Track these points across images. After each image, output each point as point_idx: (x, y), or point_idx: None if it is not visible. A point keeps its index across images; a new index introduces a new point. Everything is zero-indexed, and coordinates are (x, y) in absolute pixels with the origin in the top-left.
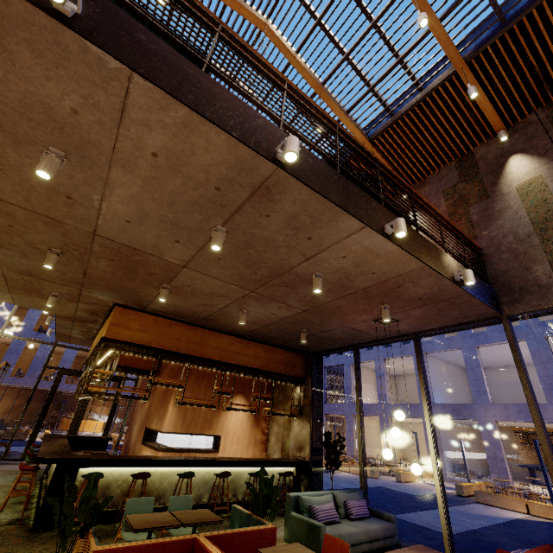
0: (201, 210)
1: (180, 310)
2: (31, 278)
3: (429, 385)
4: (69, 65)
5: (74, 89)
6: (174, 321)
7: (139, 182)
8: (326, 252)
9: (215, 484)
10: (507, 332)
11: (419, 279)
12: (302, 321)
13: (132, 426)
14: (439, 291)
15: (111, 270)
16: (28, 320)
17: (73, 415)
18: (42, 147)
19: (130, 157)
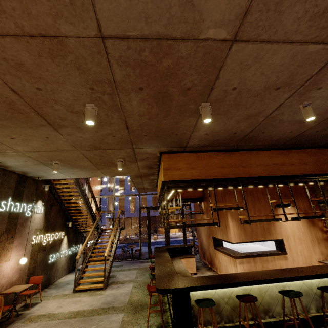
0: None
1: (217, 138)
2: (99, 152)
3: None
4: None
5: None
6: (212, 153)
7: None
8: None
9: (316, 294)
10: None
11: None
12: None
13: (200, 234)
14: None
15: (145, 109)
16: (126, 186)
17: (162, 226)
18: None
19: None
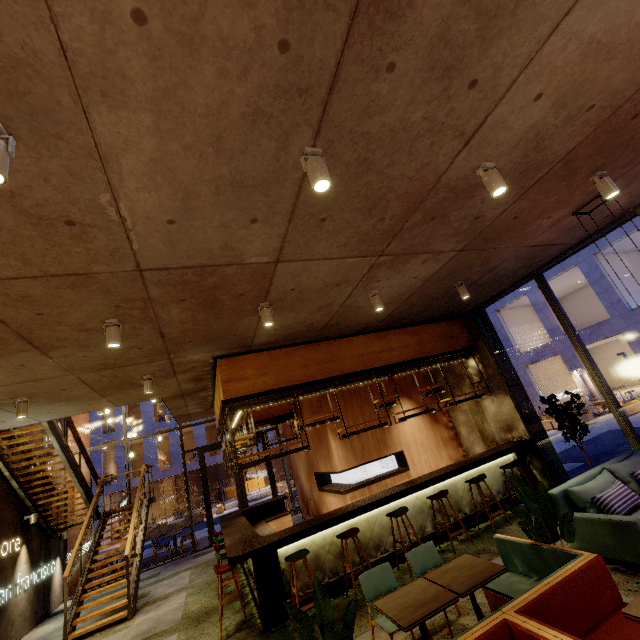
0: (269, 127)
1: (291, 331)
2: (111, 371)
3: (616, 291)
4: None
5: None
6: (291, 348)
7: (147, 121)
8: (502, 105)
9: (431, 507)
10: None
11: None
12: (457, 270)
13: (297, 475)
14: None
15: (189, 316)
16: (144, 415)
17: (232, 481)
18: None
19: (101, 60)
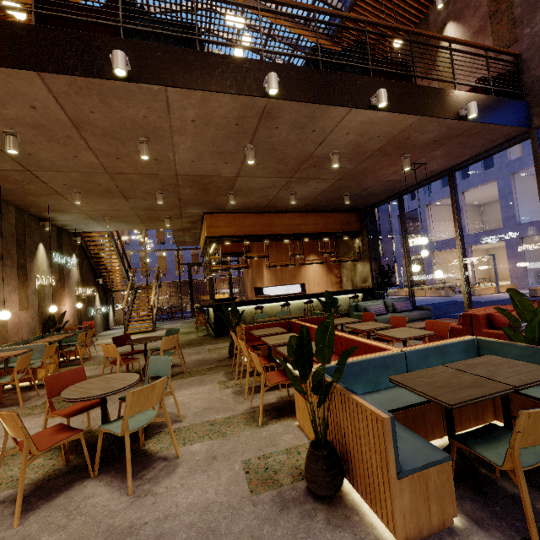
0: (233, 140)
1: (247, 205)
2: (151, 212)
3: (515, 207)
4: (136, 97)
5: (141, 107)
6: (246, 214)
7: (190, 138)
8: (331, 135)
9: (306, 309)
10: (533, 145)
11: (423, 128)
12: (341, 188)
13: (246, 289)
14: (448, 130)
15: (194, 193)
16: (150, 238)
17: (206, 293)
18: (135, 140)
19: (180, 127)
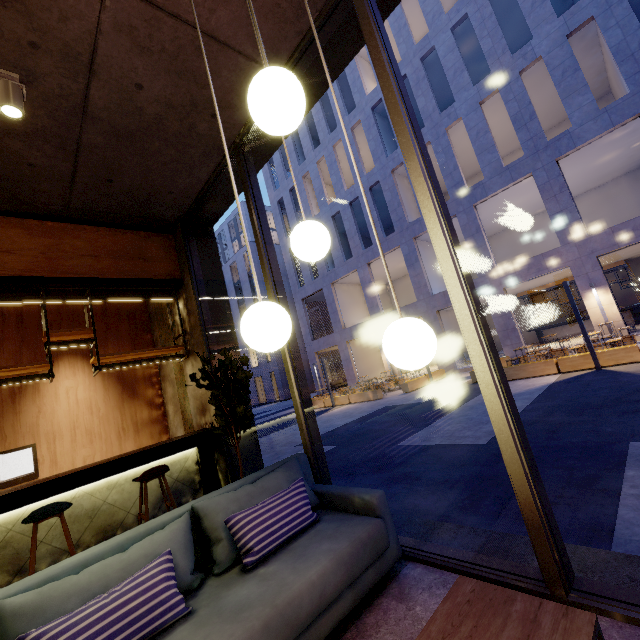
0: None
1: None
2: None
3: (425, 276)
4: None
5: None
6: None
7: None
8: None
9: None
10: None
11: None
12: None
13: None
14: None
15: None
16: None
17: None
18: None
19: None
